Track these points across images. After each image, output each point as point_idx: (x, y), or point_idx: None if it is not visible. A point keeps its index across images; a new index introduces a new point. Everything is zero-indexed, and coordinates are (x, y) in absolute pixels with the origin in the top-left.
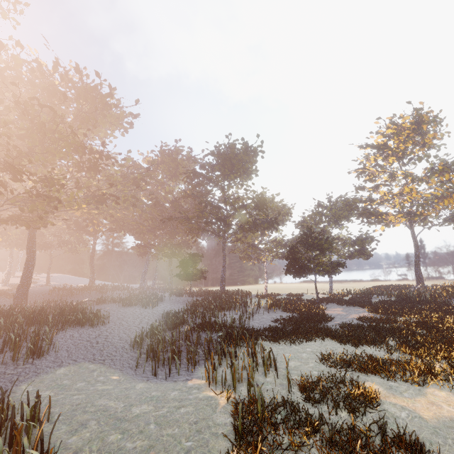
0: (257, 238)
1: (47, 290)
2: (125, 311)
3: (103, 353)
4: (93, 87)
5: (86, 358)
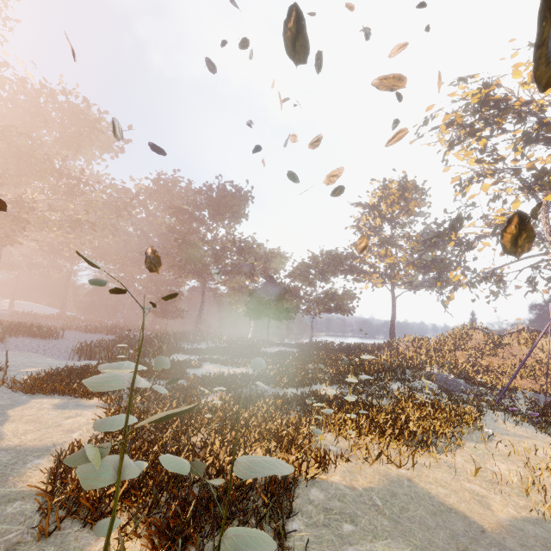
0: (242, 283)
1: (9, 313)
2: (85, 335)
3: (46, 351)
4: (80, 111)
5: (31, 351)
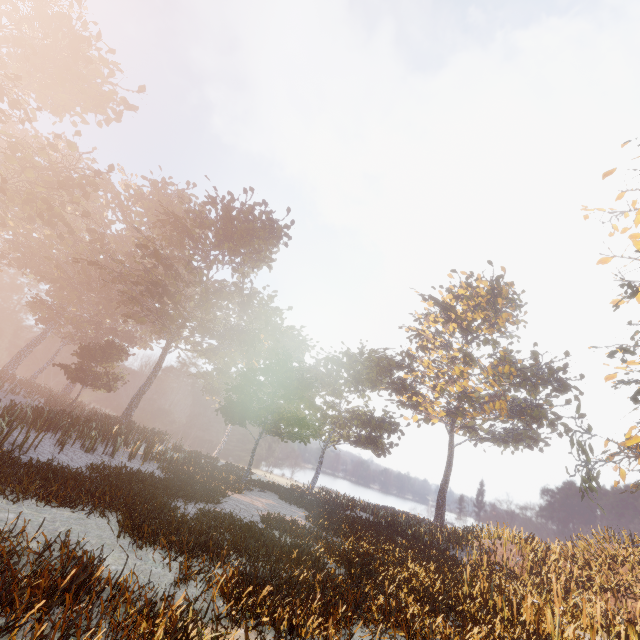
0: (233, 361)
1: None
2: None
3: None
4: (65, 15)
5: None
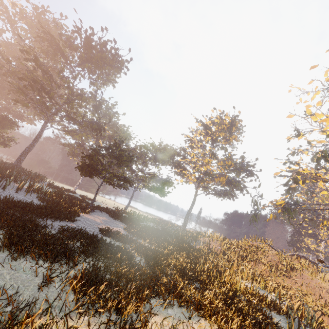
0: (87, 140)
1: None
2: None
3: None
4: None
5: None
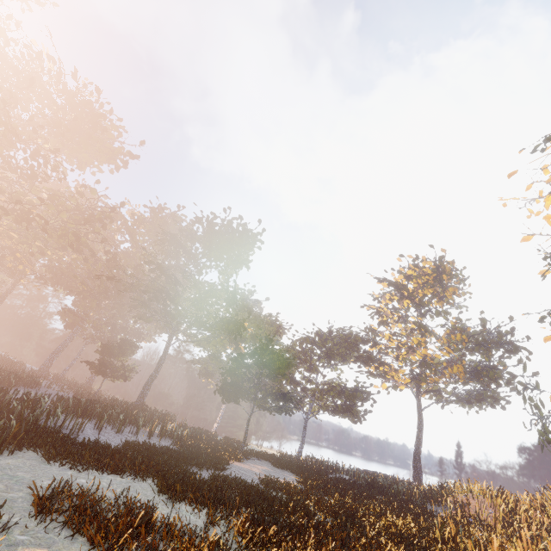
0: (223, 348)
1: None
2: None
3: None
4: (88, 101)
5: None
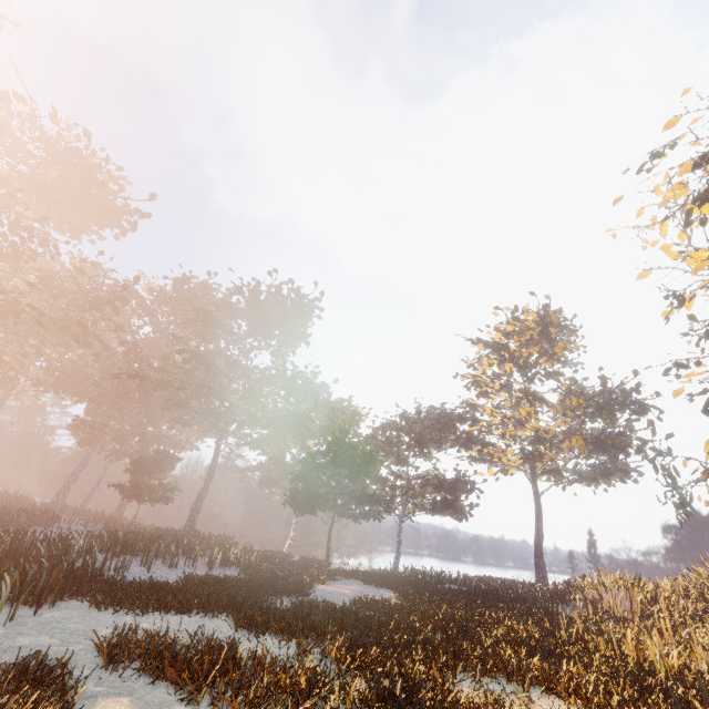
0: (287, 448)
1: None
2: None
3: None
4: (75, 149)
5: None
